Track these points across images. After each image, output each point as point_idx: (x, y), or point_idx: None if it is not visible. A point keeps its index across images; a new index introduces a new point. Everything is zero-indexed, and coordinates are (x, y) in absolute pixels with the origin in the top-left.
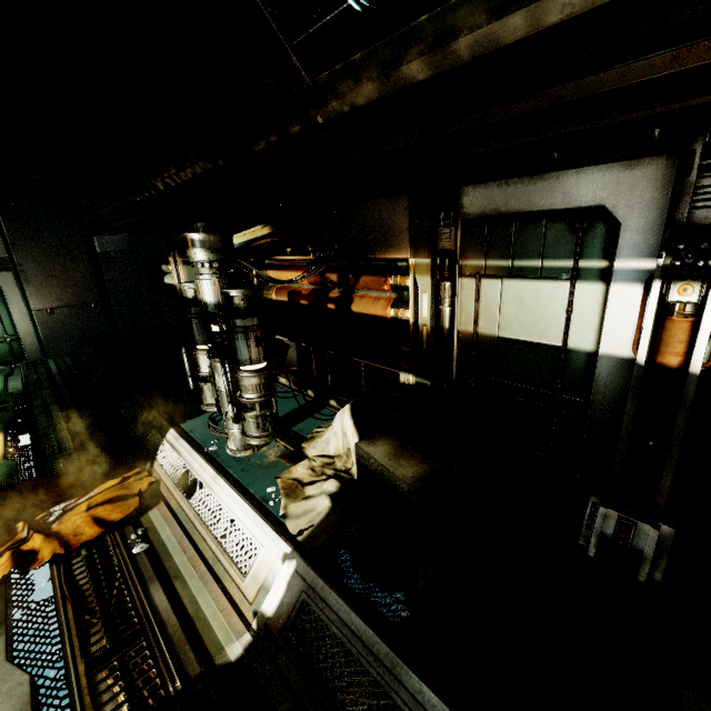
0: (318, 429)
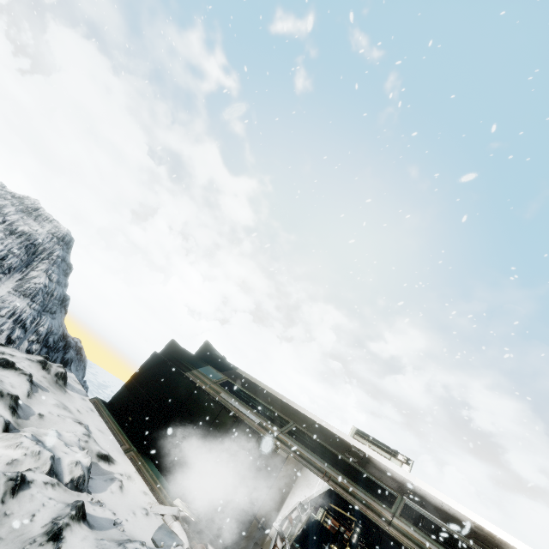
0: None
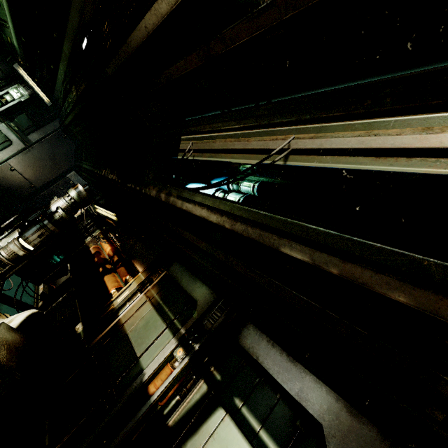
0: (9, 315)
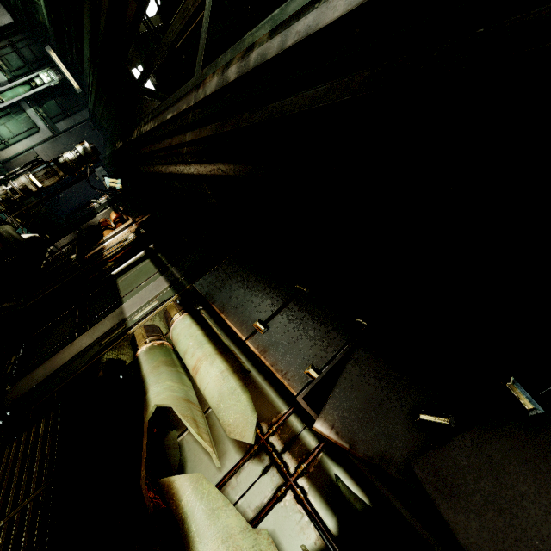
0: None
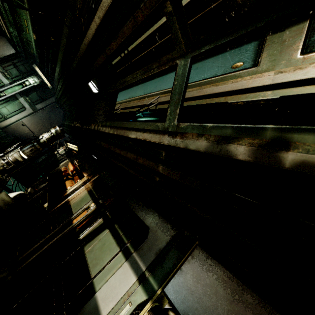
0: None
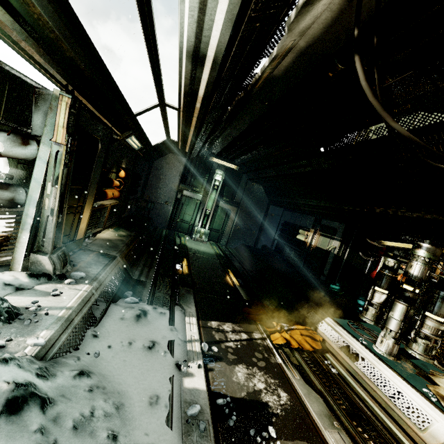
0: (434, 371)
